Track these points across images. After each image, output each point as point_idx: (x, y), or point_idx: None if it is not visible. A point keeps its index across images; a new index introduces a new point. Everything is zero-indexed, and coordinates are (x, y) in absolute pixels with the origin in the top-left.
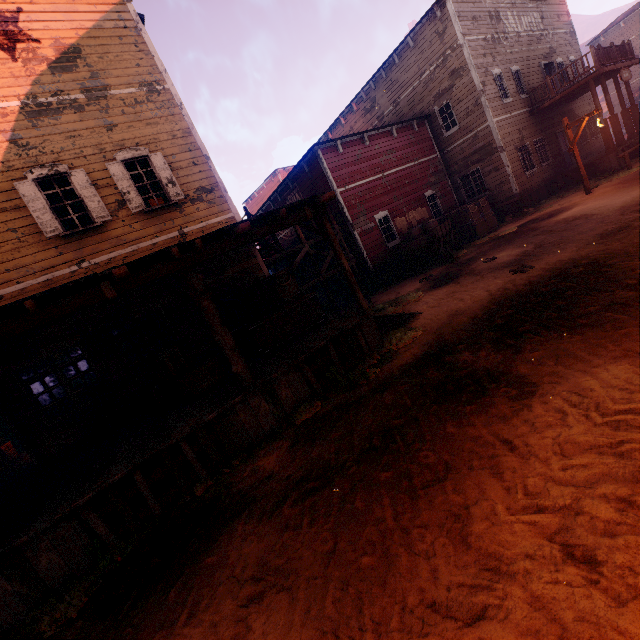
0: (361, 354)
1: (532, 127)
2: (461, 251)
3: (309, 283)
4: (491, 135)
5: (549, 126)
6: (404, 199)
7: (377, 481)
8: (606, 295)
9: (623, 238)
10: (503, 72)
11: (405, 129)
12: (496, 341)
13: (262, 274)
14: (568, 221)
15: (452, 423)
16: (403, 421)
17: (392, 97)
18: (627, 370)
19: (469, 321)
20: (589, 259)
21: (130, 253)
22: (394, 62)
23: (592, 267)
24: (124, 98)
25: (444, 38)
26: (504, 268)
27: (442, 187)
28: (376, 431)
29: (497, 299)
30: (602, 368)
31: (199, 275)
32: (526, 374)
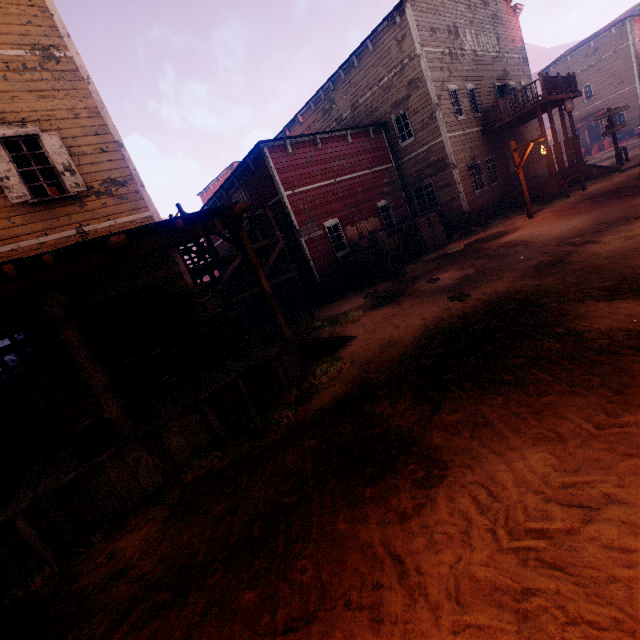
0: (279, 389)
1: (484, 146)
2: (409, 266)
3: (243, 294)
4: (444, 150)
5: (500, 147)
6: (356, 208)
7: (236, 606)
8: (534, 344)
9: (556, 273)
10: (459, 88)
11: (361, 135)
12: (418, 390)
13: (184, 284)
14: (509, 246)
15: (346, 514)
16: (295, 499)
17: (350, 100)
18: (545, 461)
19: (398, 357)
20: (523, 294)
21: (6, 253)
22: (353, 64)
23: (524, 305)
24: (7, 61)
25: (403, 46)
26: (444, 293)
27: (396, 198)
28: (262, 511)
29: (430, 332)
30: (519, 452)
31: (60, 297)
32: (439, 446)
